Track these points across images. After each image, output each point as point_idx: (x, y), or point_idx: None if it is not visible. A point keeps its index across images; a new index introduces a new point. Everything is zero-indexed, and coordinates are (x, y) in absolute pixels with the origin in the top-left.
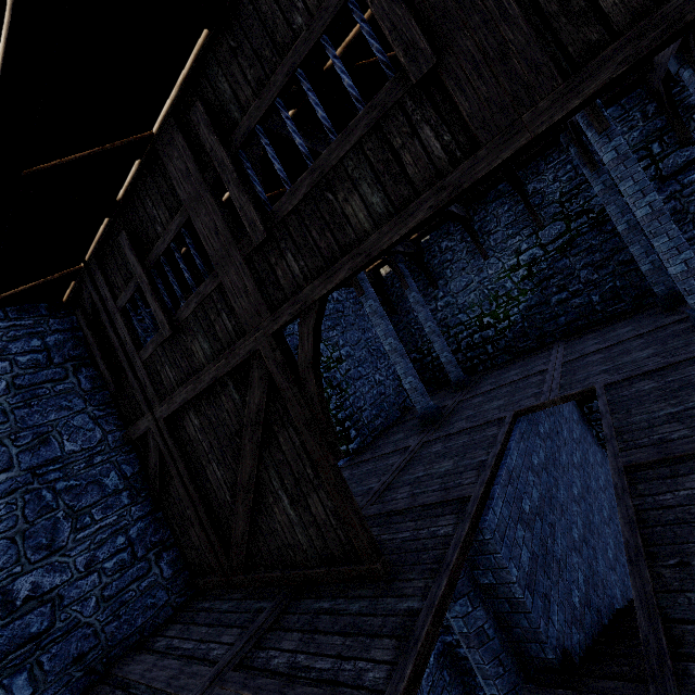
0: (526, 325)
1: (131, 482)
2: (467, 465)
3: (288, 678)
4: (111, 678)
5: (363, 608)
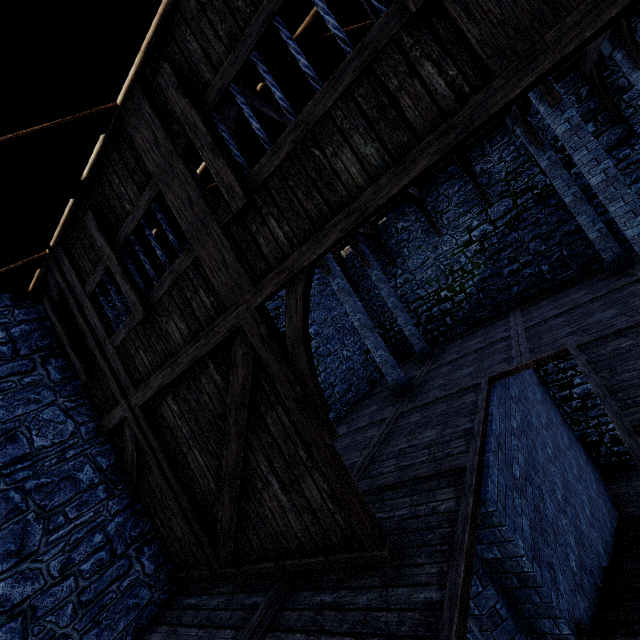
0: (481, 296)
1: (107, 475)
2: (452, 433)
3: None
4: None
5: (372, 601)
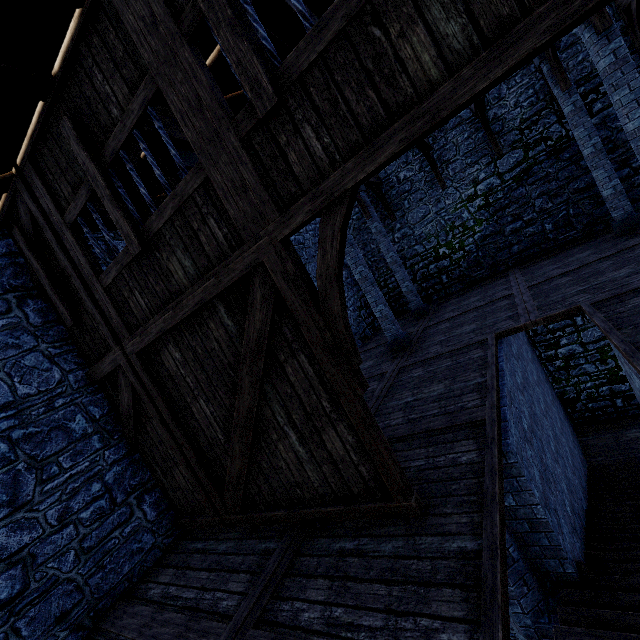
0: (480, 254)
1: (102, 425)
2: (463, 388)
3: (329, 638)
4: (102, 634)
5: (399, 549)
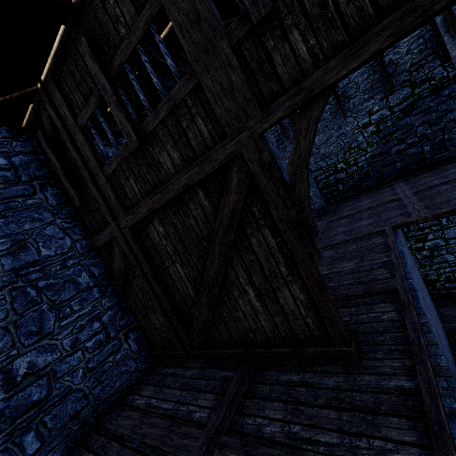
0: (370, 169)
1: (99, 280)
2: (371, 265)
3: (292, 449)
4: (103, 429)
5: (340, 384)
